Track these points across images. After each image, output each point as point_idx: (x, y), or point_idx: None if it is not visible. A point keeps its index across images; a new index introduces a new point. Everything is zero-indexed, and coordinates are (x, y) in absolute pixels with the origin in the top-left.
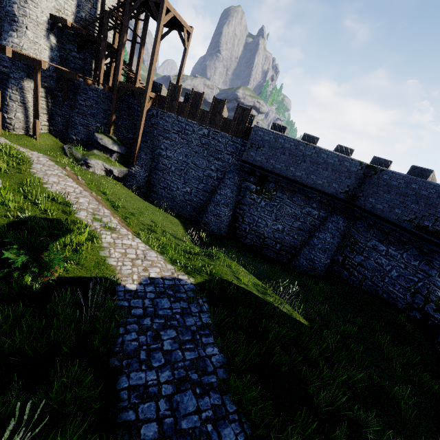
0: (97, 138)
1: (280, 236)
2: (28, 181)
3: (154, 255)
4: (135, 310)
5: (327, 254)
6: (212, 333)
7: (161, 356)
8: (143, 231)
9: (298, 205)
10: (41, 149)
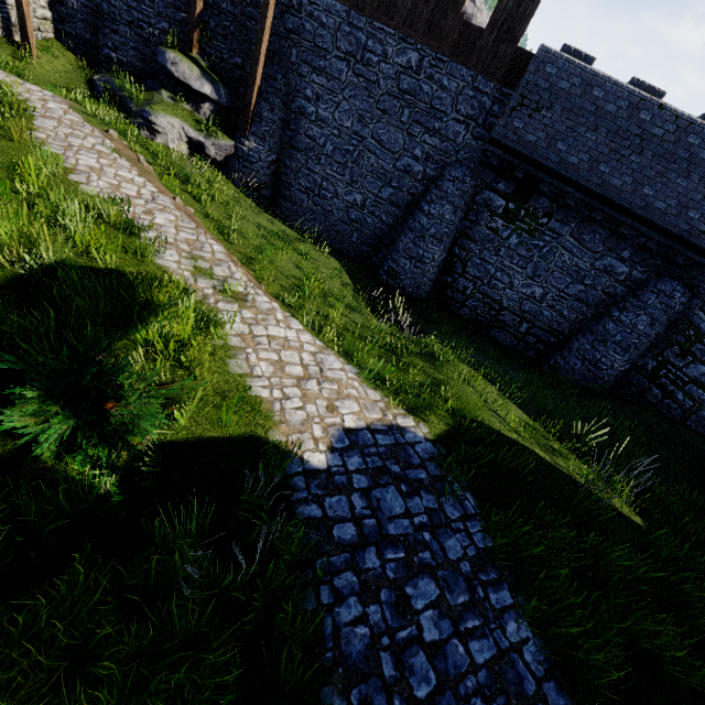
0: (165, 60)
1: (534, 308)
2: (32, 165)
3: (337, 365)
4: (339, 528)
5: (629, 355)
6: (503, 576)
7: (426, 663)
8: (288, 293)
9: (590, 252)
10: (46, 81)
